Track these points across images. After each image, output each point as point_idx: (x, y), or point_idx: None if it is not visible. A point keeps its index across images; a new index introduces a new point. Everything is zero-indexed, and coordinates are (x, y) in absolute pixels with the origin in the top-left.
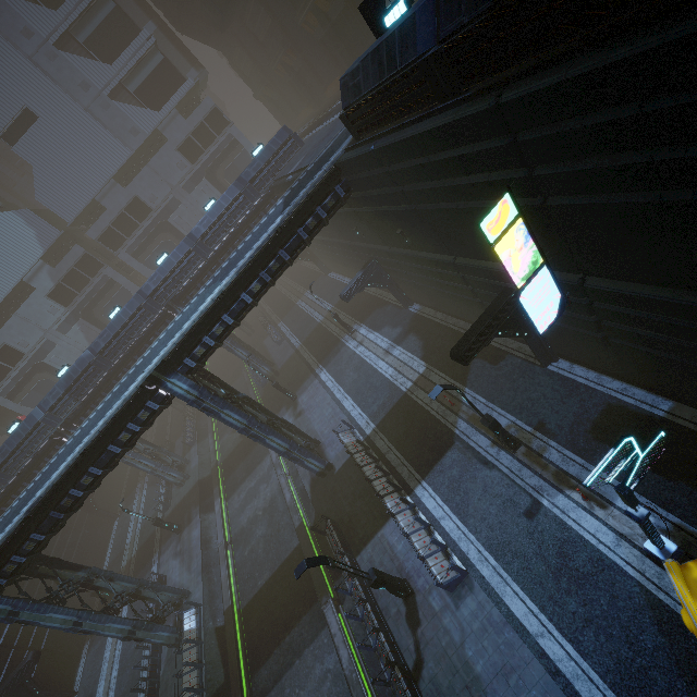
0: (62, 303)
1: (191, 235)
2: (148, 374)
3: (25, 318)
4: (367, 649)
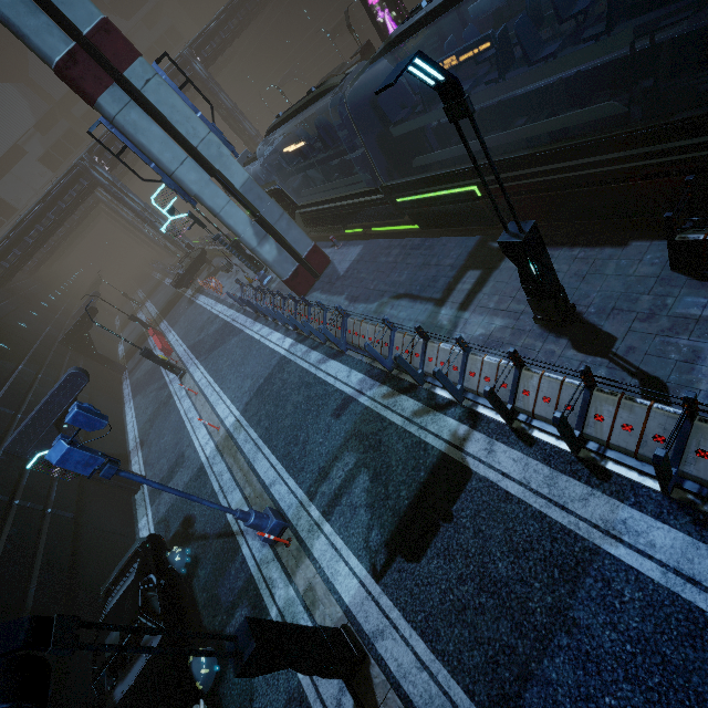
0: (50, 169)
1: None
2: (186, 47)
3: (19, 177)
4: None
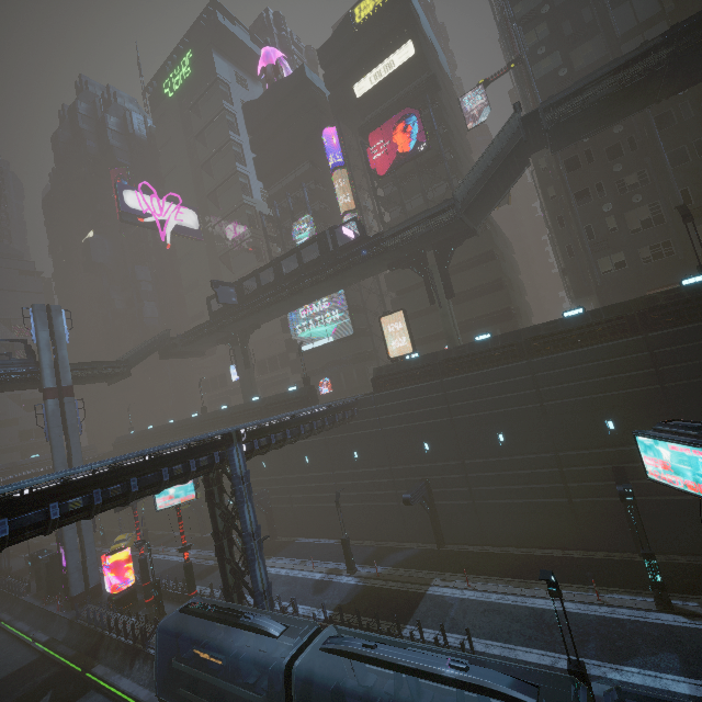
0: None
1: (16, 462)
2: None
3: None
4: (6, 586)
